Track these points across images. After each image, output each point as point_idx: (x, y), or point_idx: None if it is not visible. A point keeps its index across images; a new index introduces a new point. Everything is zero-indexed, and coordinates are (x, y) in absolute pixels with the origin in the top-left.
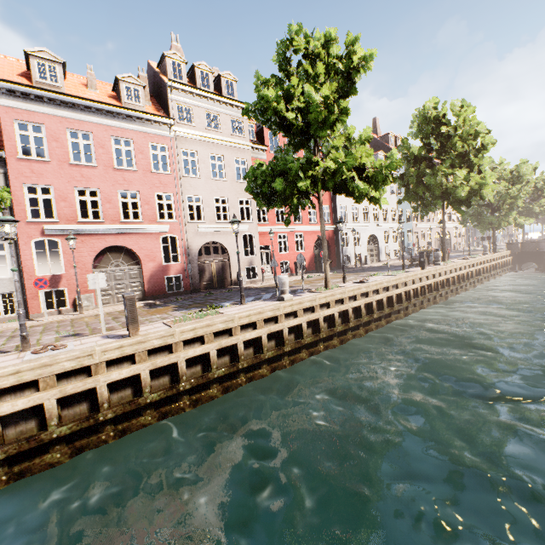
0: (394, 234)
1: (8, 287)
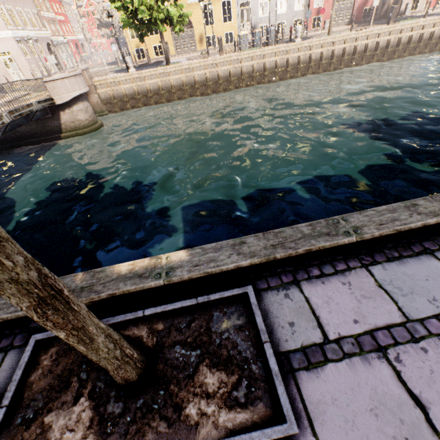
0: None
1: (301, 15)
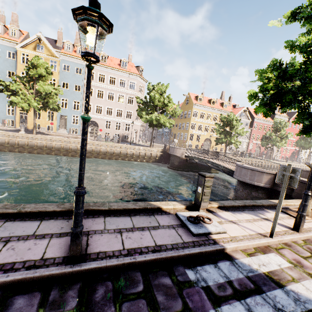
0: None
1: (245, 150)
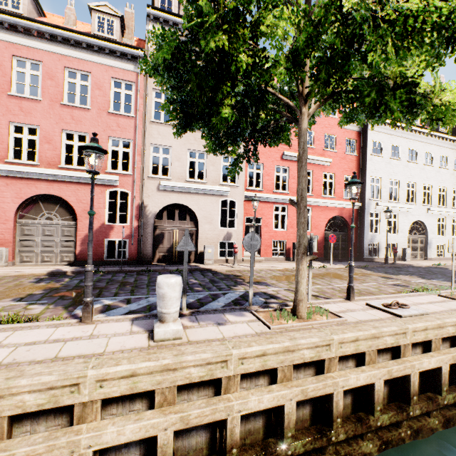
0: (454, 224)
1: None
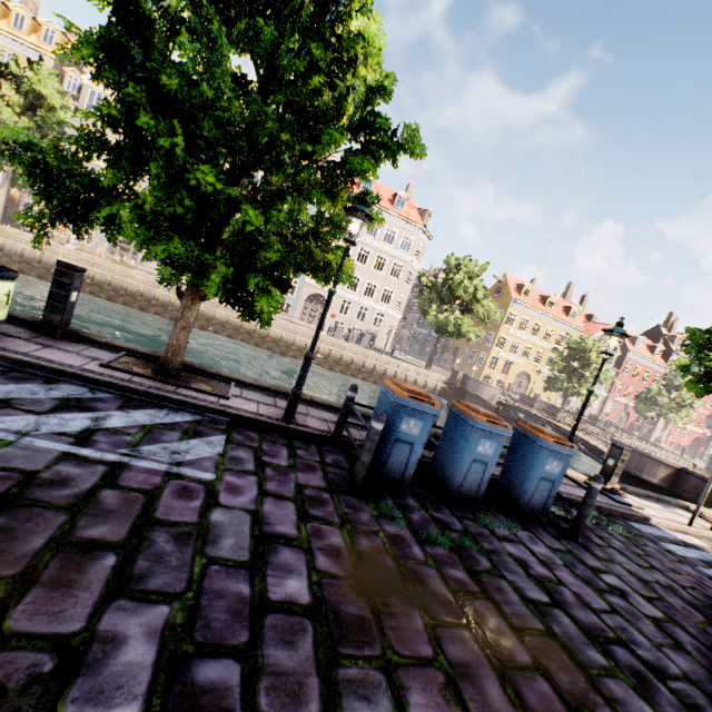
0: None
1: (595, 411)
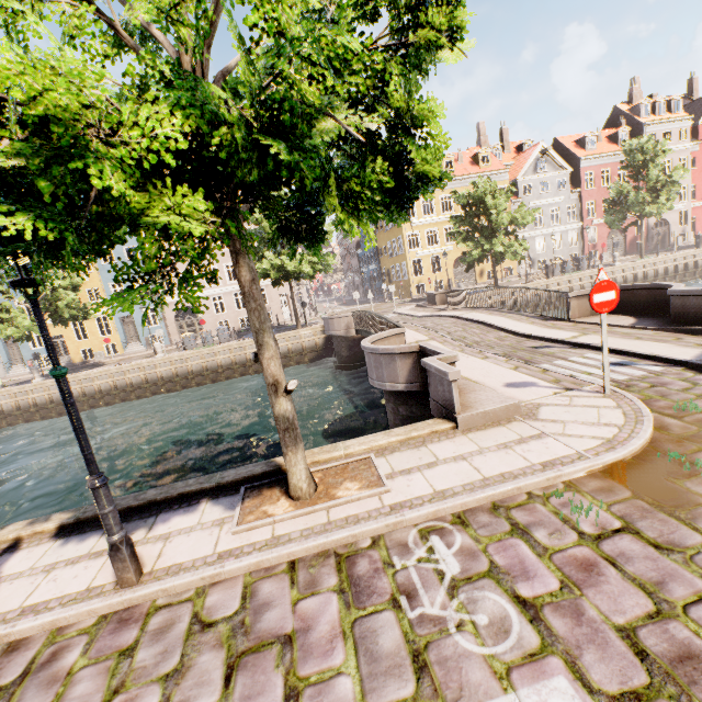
0: None
1: (576, 250)
